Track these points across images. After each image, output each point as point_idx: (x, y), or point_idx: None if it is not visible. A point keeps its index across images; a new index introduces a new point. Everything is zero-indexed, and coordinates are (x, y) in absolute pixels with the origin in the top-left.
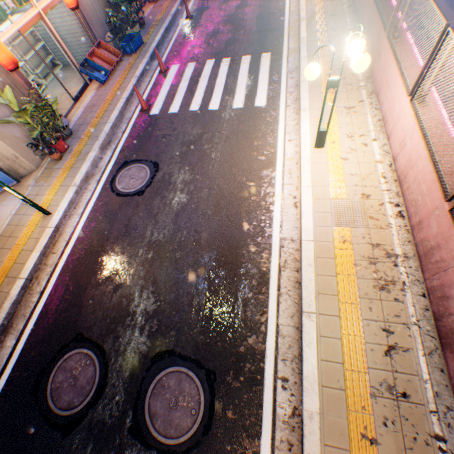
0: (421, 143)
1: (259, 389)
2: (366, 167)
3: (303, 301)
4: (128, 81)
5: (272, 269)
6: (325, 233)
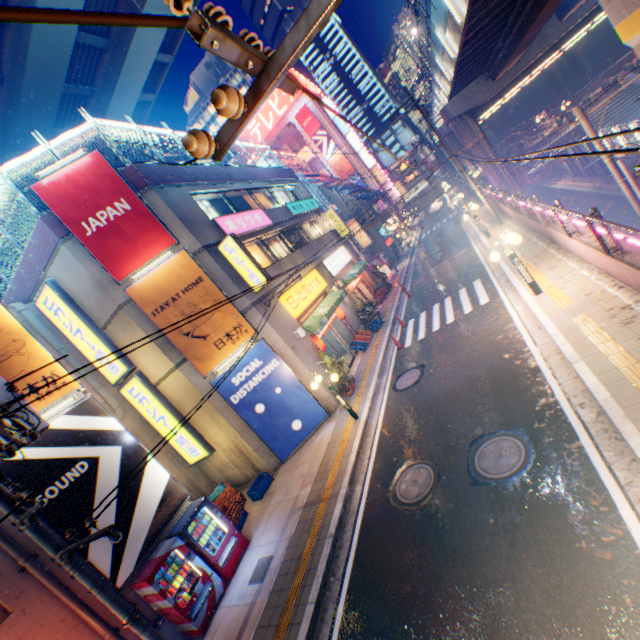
0: (588, 248)
1: (562, 418)
2: (580, 283)
3: (567, 358)
4: (381, 341)
5: (538, 363)
6: (566, 324)
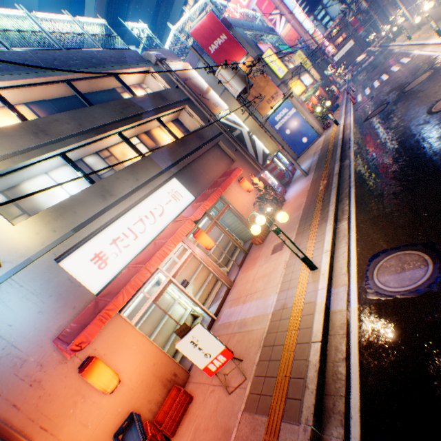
0: None
1: None
2: None
3: None
4: (340, 110)
5: (437, 55)
6: None
